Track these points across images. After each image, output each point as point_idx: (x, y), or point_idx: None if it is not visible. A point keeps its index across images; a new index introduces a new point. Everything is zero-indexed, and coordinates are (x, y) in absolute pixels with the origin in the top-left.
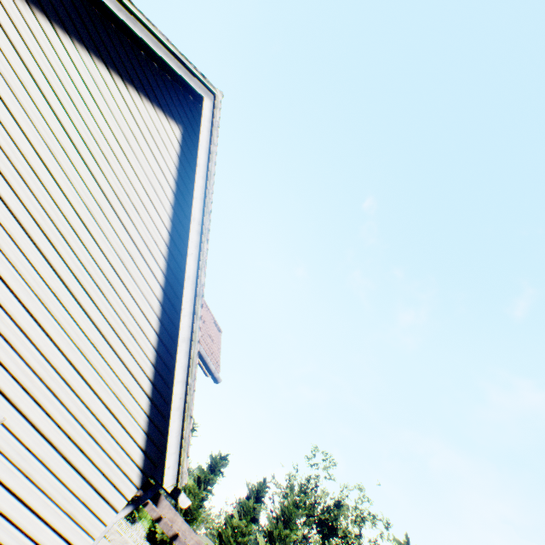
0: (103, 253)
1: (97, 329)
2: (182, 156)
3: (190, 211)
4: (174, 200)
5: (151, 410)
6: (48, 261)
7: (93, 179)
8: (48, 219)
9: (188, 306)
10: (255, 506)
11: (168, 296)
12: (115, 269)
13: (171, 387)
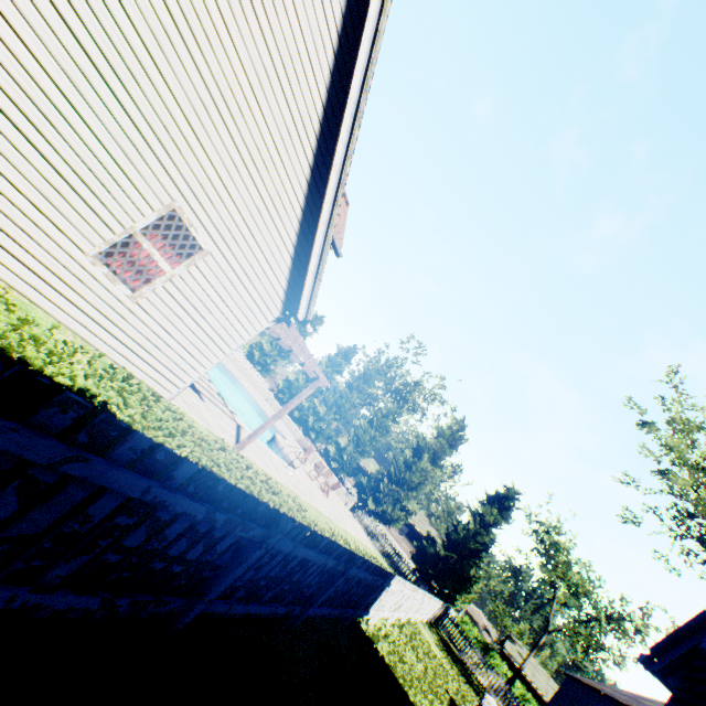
0: (268, 129)
1: (261, 200)
2: None
3: (348, 87)
4: (334, 64)
5: (292, 269)
6: (230, 135)
7: (262, 39)
8: (229, 90)
9: (331, 193)
10: (341, 363)
11: (314, 178)
12: (276, 146)
13: (309, 257)
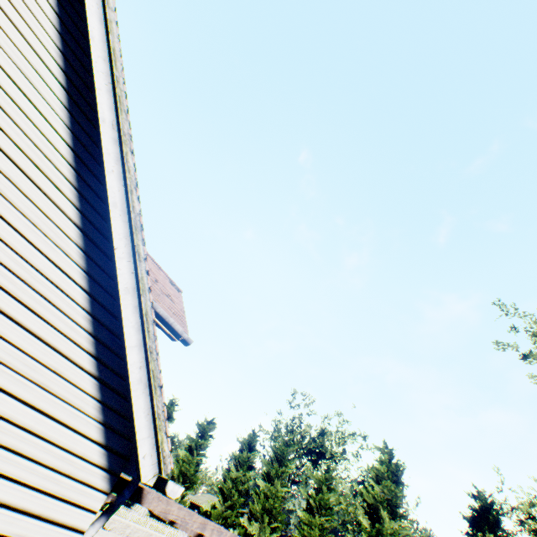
0: None
1: None
2: (64, 31)
3: (95, 110)
4: (67, 98)
5: (102, 393)
6: None
7: None
8: None
9: (123, 244)
10: (249, 456)
11: (90, 239)
12: None
13: (123, 357)
